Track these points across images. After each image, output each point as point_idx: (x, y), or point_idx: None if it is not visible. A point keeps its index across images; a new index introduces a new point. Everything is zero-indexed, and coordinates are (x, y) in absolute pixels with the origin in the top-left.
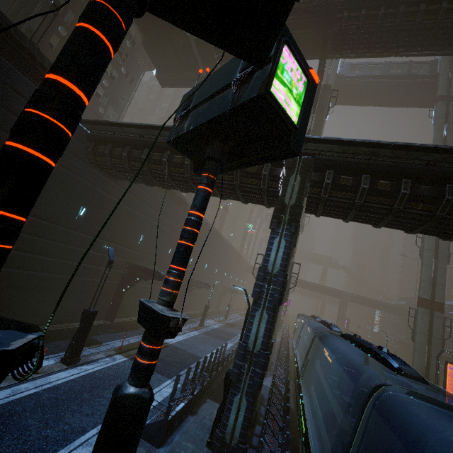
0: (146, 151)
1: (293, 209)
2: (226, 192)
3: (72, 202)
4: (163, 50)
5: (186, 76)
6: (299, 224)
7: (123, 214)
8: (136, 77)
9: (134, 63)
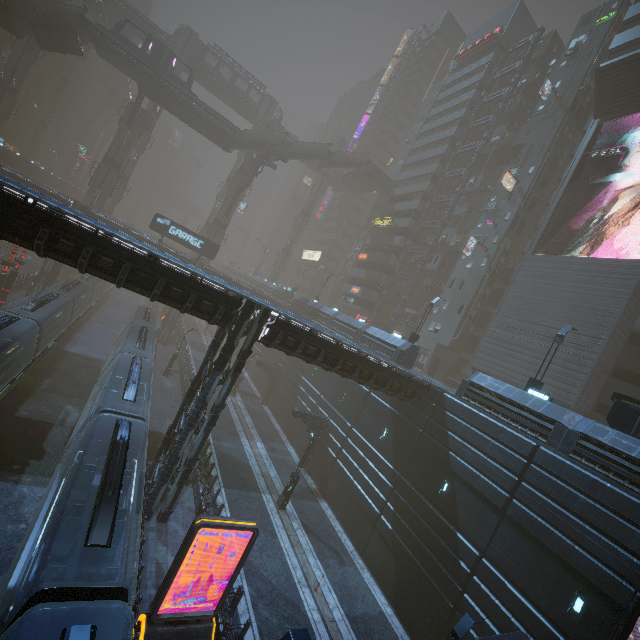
0: None
1: None
2: None
3: None
4: None
5: None
6: None
7: None
8: None
9: None
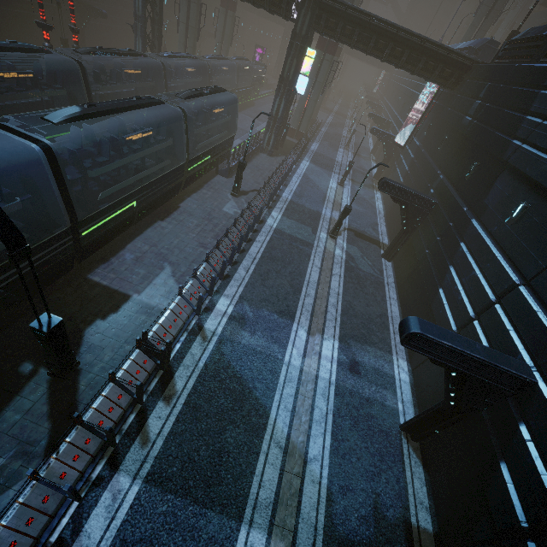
0: None
1: None
2: None
3: None
4: None
5: None
6: None
7: None
8: None
9: None
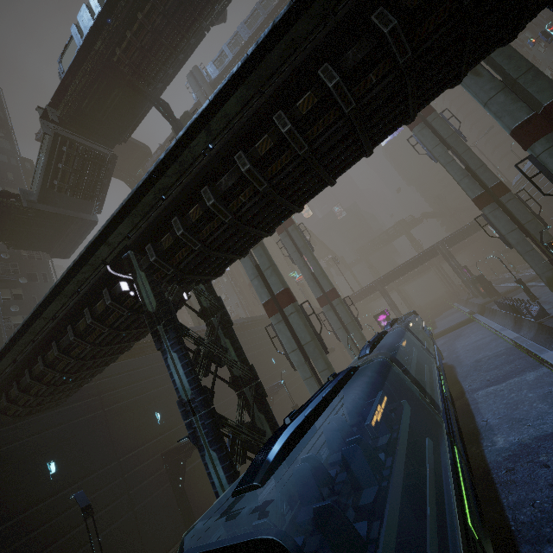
0: (27, 372)
1: (159, 311)
2: (125, 338)
3: (30, 471)
4: (28, 235)
5: (71, 233)
6: (174, 322)
7: (109, 420)
8: (46, 271)
9: (32, 261)
